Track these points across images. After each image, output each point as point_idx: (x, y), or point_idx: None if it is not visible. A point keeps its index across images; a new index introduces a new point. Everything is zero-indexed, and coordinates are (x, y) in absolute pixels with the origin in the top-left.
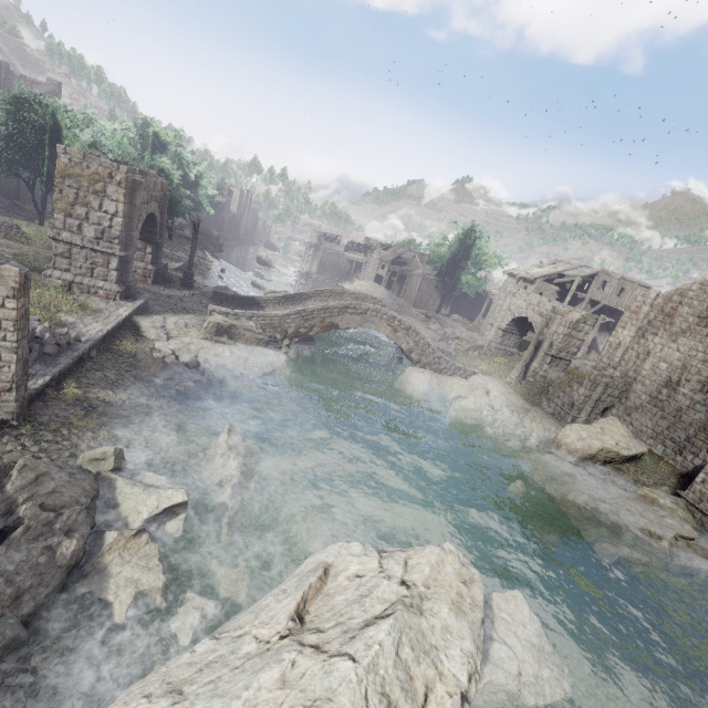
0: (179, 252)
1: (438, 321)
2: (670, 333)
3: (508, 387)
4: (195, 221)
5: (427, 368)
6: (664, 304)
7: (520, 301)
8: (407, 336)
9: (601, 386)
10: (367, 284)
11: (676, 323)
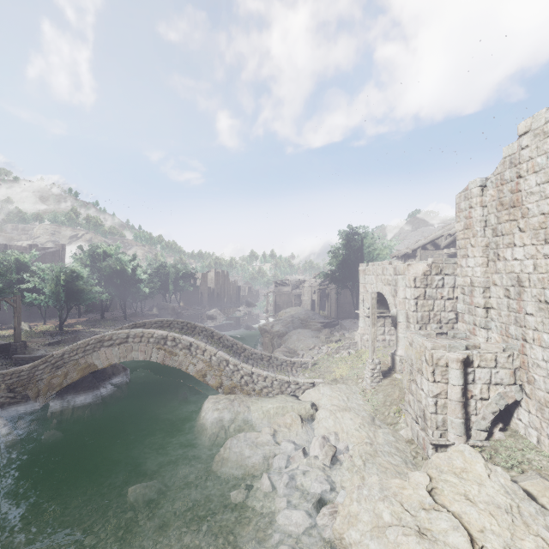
0: (105, 328)
1: (340, 326)
2: (532, 230)
3: (355, 398)
4: (2, 298)
5: (238, 393)
6: (498, 193)
7: (370, 276)
8: (191, 357)
9: (453, 369)
10: (290, 310)
11: (531, 209)
